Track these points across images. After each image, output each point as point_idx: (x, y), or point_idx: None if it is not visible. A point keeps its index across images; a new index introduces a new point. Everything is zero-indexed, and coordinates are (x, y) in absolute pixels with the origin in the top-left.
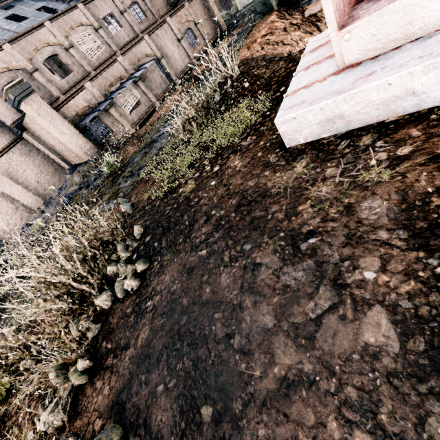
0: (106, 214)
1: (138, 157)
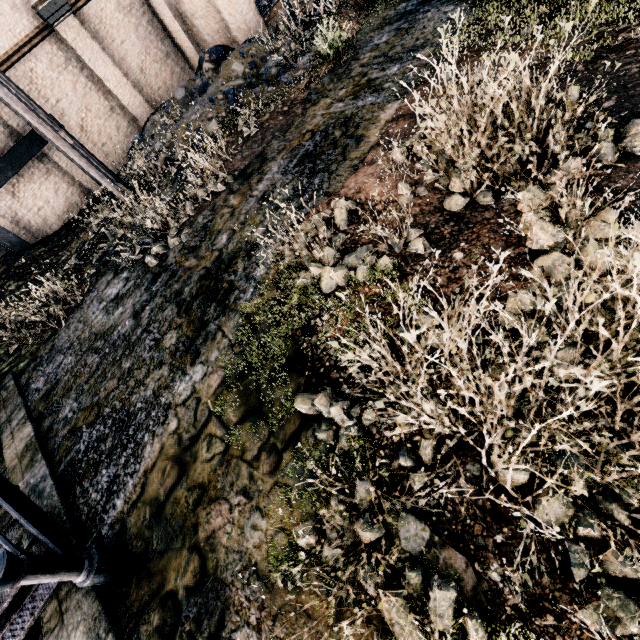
0: (389, 106)
1: (383, 37)
